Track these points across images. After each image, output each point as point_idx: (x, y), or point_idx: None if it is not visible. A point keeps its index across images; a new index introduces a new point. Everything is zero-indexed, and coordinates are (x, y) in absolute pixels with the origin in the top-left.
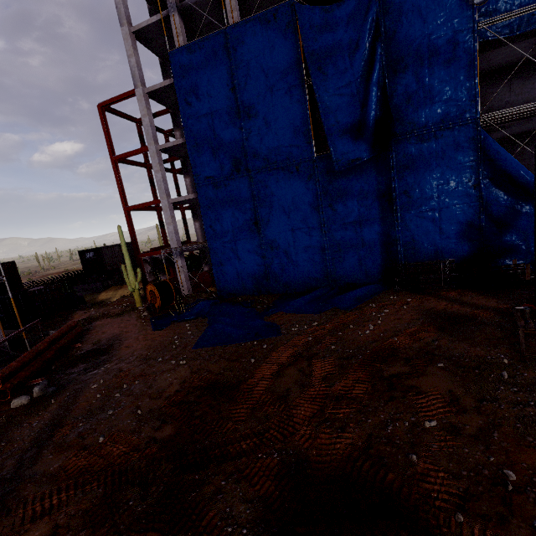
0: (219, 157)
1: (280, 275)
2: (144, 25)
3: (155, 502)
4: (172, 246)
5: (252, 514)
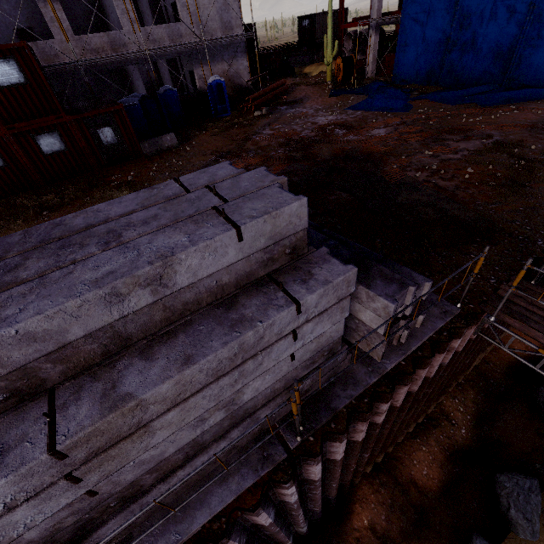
0: None
1: (455, 65)
2: None
3: (299, 146)
4: (372, 17)
5: (328, 155)
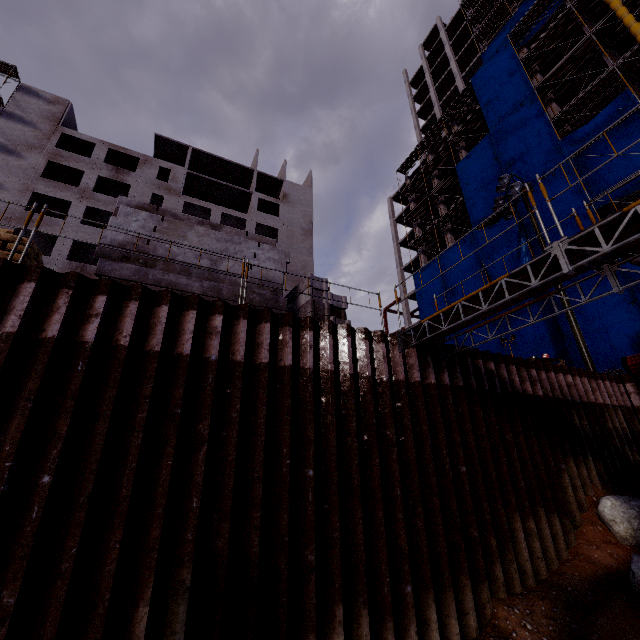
0: None
1: None
2: (407, 264)
3: None
4: None
5: None
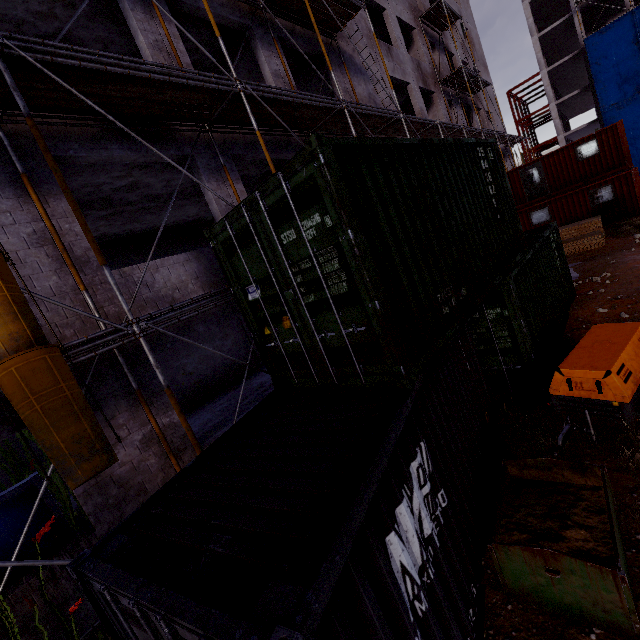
0: (622, 89)
1: None
2: (548, 30)
3: None
4: None
5: None
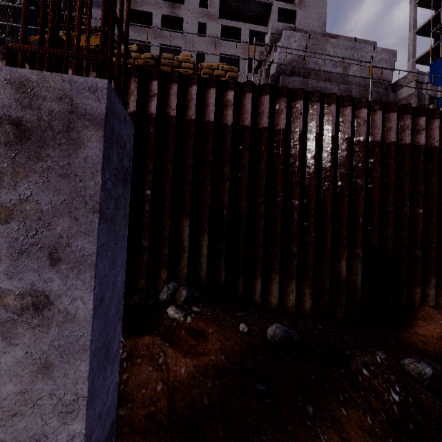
0: None
1: None
2: (422, 55)
3: None
4: None
5: None
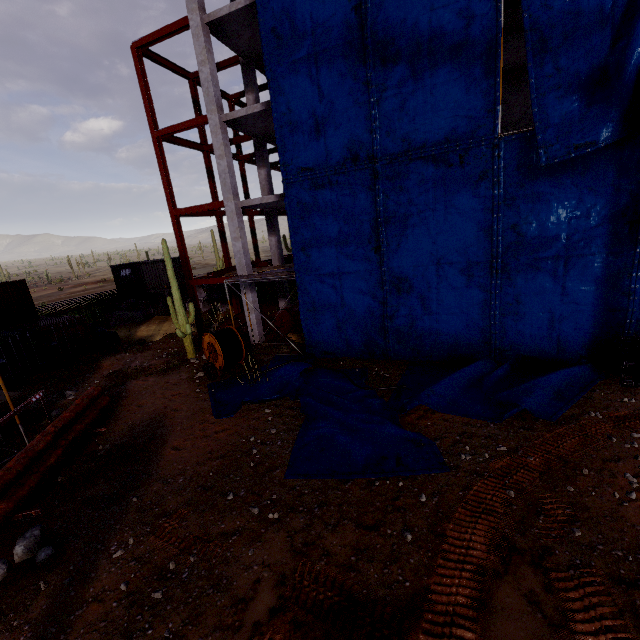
0: (324, 134)
1: (407, 333)
2: None
3: None
4: (240, 273)
5: None
